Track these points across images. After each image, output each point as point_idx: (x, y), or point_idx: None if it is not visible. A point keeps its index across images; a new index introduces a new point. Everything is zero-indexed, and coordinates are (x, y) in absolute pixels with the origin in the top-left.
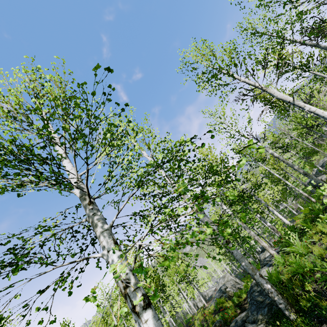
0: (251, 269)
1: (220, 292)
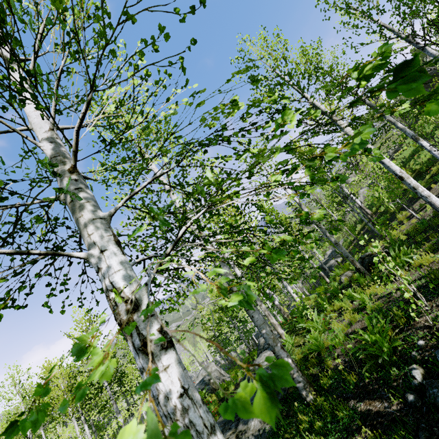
0: (272, 339)
1: (203, 384)
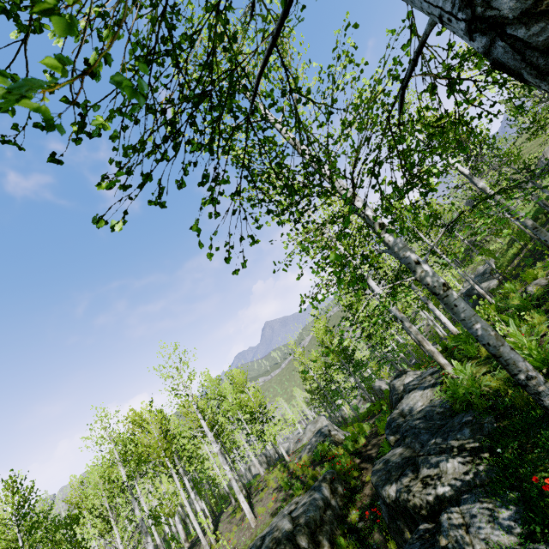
0: (494, 336)
1: (321, 436)
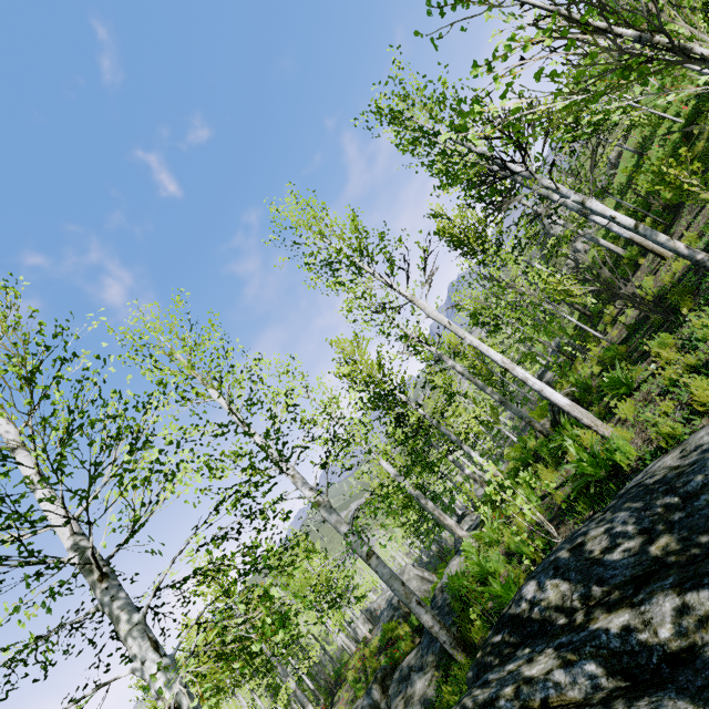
0: (404, 595)
1: (391, 609)
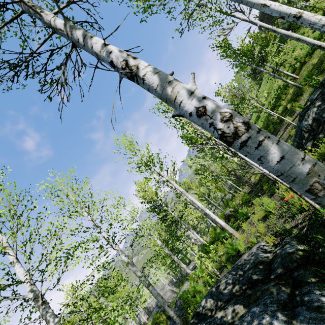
0: (162, 303)
1: (157, 307)
